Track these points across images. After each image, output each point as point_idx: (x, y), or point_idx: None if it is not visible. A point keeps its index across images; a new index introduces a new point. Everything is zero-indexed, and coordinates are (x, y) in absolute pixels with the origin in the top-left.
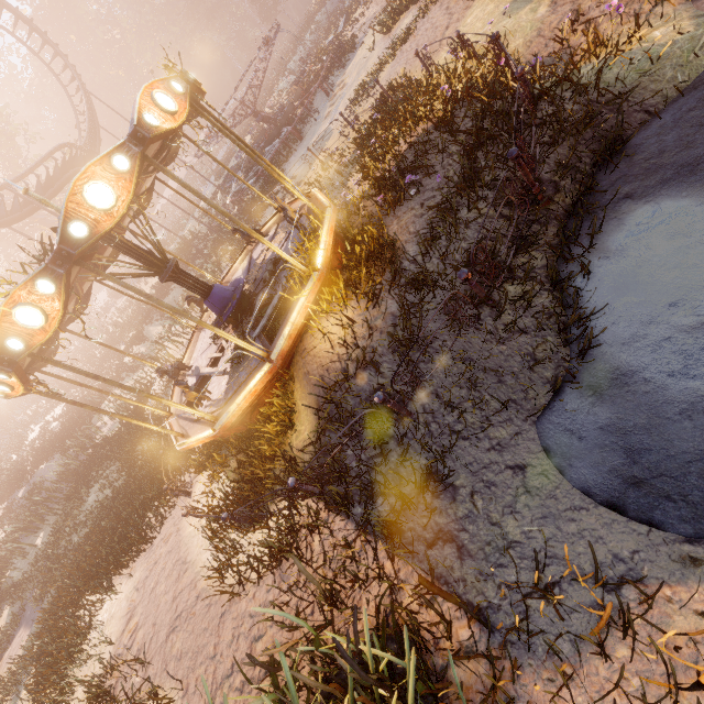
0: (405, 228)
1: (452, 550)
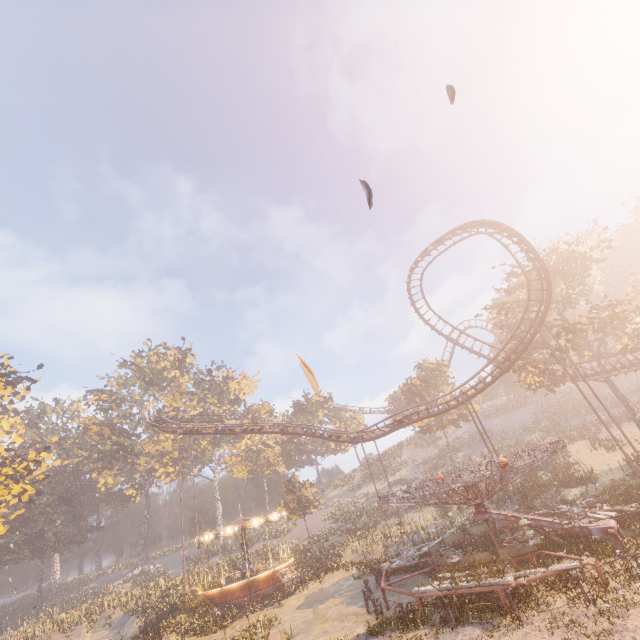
0: None
1: None
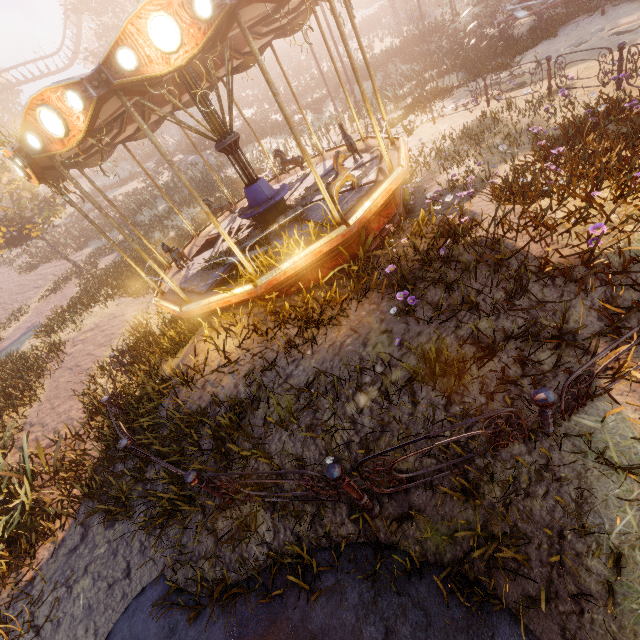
0: (355, 328)
1: (76, 543)
